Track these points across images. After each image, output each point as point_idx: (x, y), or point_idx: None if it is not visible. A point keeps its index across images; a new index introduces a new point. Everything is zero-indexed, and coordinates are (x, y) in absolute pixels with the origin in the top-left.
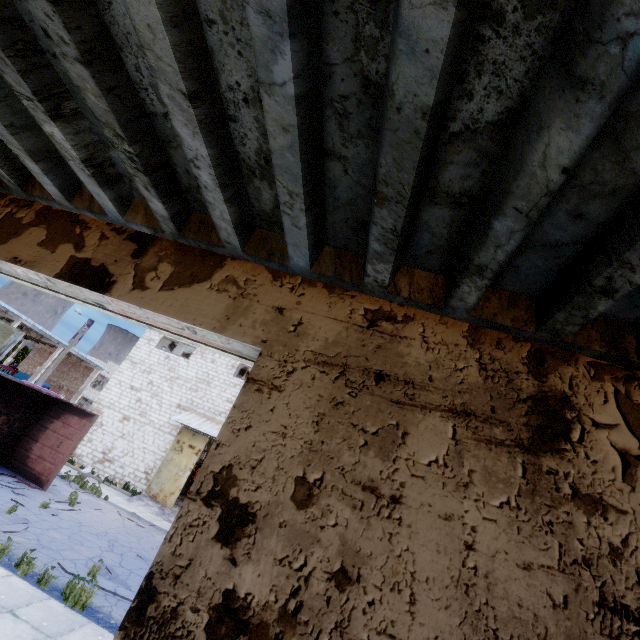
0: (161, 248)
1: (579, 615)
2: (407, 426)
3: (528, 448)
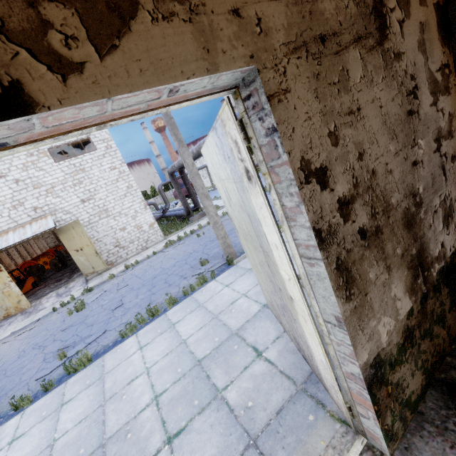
0: None
1: (404, 104)
2: (346, 66)
3: (380, 43)
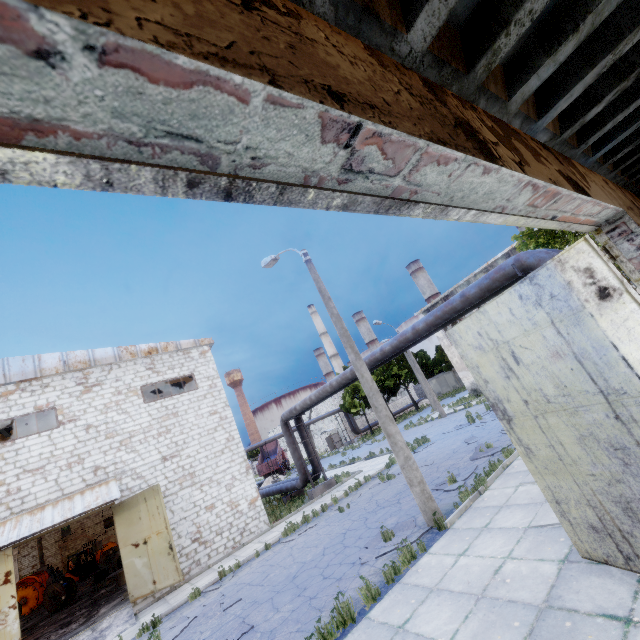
0: (557, 155)
1: None
2: None
3: None
